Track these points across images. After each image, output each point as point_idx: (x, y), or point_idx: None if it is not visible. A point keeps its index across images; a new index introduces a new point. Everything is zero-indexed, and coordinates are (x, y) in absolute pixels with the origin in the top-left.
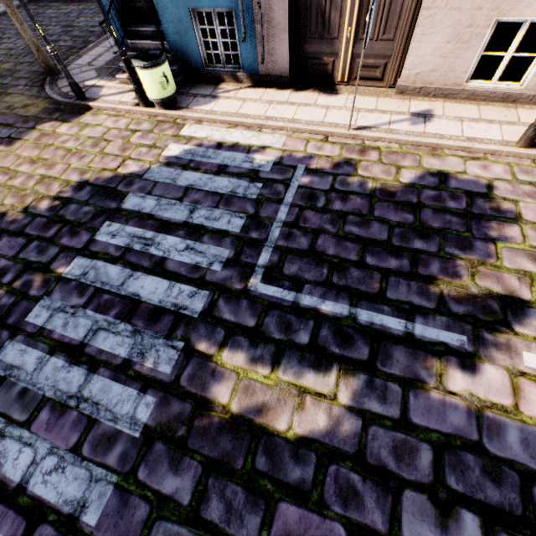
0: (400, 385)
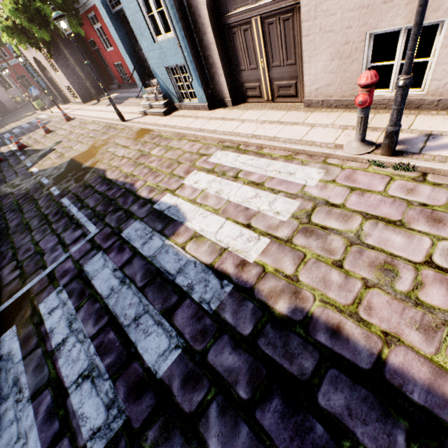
0: None
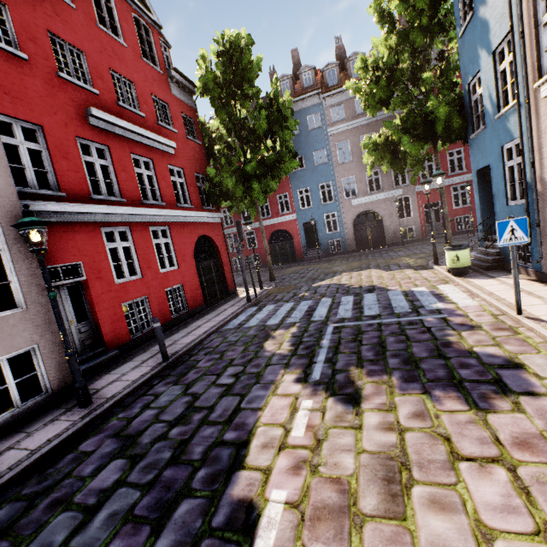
0: (286, 362)
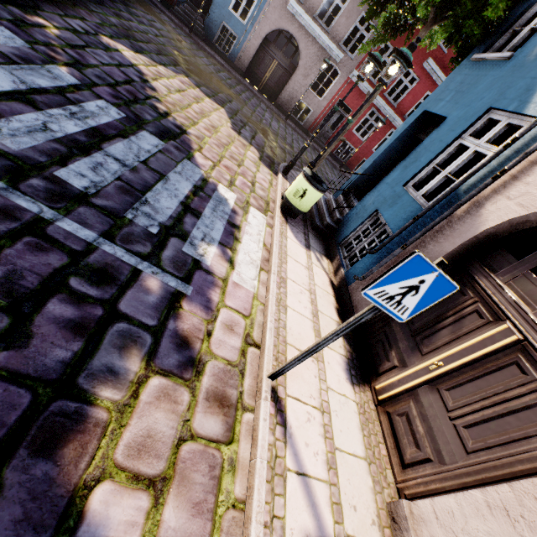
0: None
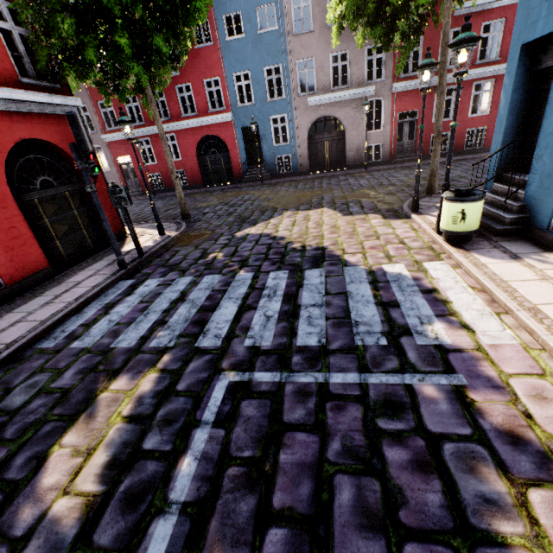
0: None
